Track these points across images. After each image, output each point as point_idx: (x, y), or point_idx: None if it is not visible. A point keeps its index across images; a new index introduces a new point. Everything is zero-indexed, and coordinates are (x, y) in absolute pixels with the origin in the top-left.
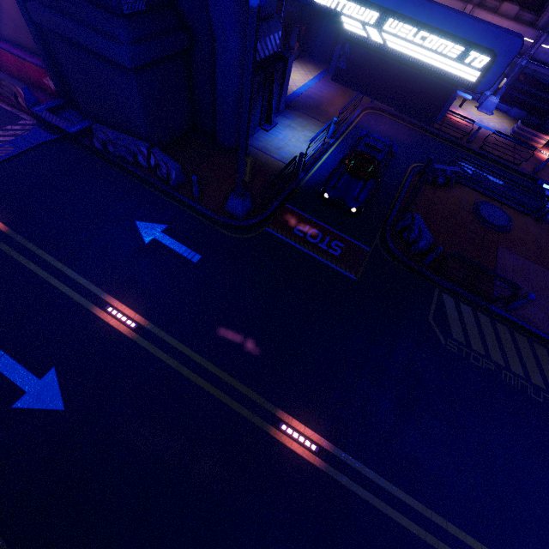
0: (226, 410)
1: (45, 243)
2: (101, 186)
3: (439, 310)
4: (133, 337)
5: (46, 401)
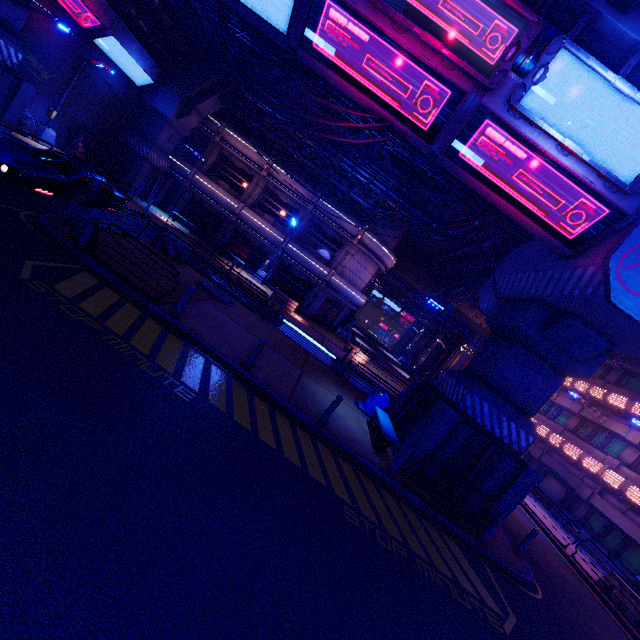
0: None
1: None
2: None
3: (61, 270)
4: None
5: None
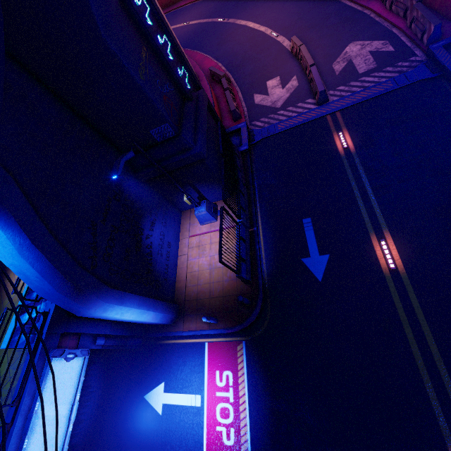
0: (420, 388)
1: (370, 170)
2: (445, 134)
3: None
4: (385, 273)
5: (315, 269)
